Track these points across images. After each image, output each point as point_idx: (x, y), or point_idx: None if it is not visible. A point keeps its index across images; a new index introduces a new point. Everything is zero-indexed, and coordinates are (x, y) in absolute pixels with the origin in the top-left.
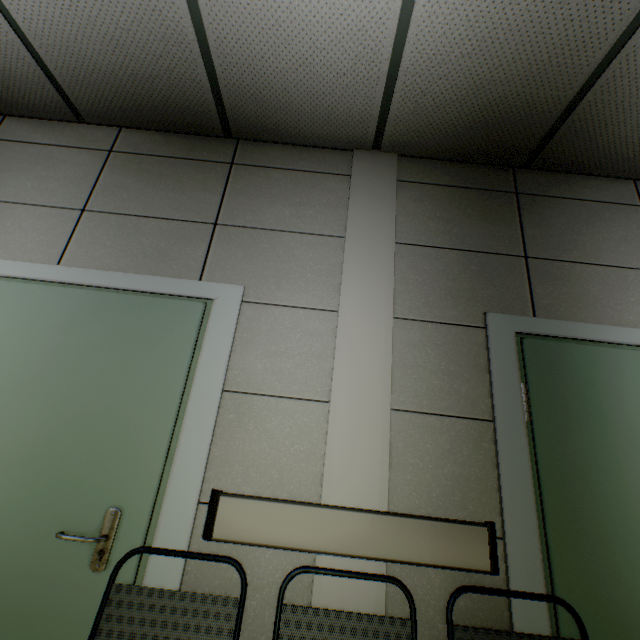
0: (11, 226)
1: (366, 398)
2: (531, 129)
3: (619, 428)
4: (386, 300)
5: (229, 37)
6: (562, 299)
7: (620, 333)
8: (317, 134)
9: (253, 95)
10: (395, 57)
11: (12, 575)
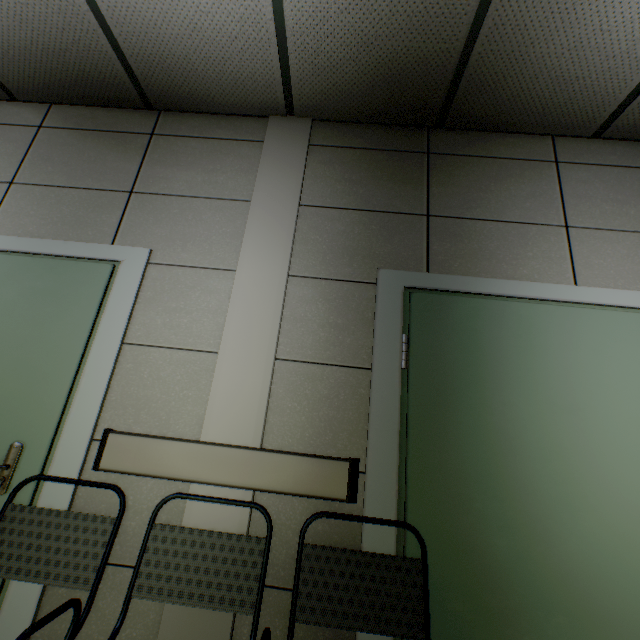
0: None
1: (252, 349)
2: (432, 86)
3: (493, 375)
4: (283, 259)
5: (119, 6)
6: (458, 255)
7: (509, 286)
8: (230, 101)
9: (159, 64)
10: (279, 17)
11: None
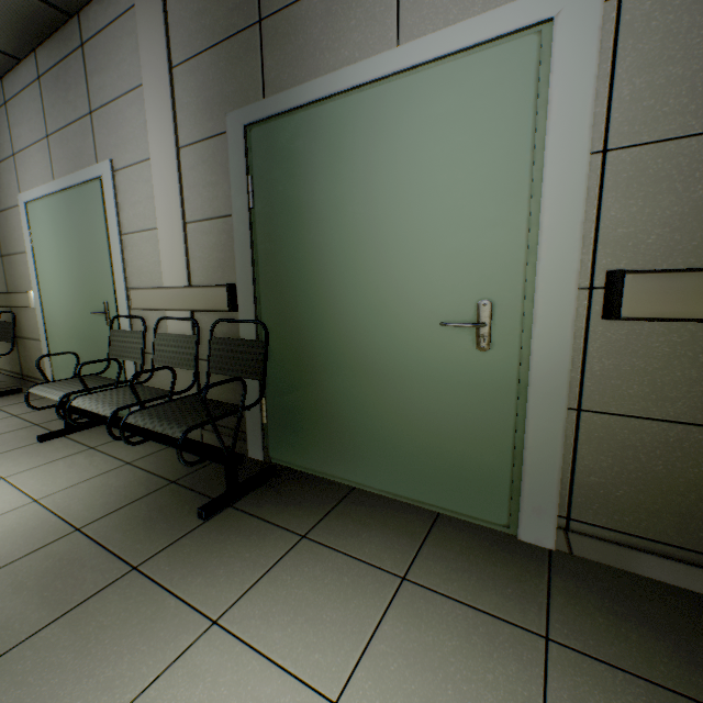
0: (34, 164)
1: (171, 220)
2: None
3: (311, 194)
4: (170, 135)
5: None
6: (287, 64)
7: (324, 85)
8: None
9: None
10: None
11: (93, 330)
